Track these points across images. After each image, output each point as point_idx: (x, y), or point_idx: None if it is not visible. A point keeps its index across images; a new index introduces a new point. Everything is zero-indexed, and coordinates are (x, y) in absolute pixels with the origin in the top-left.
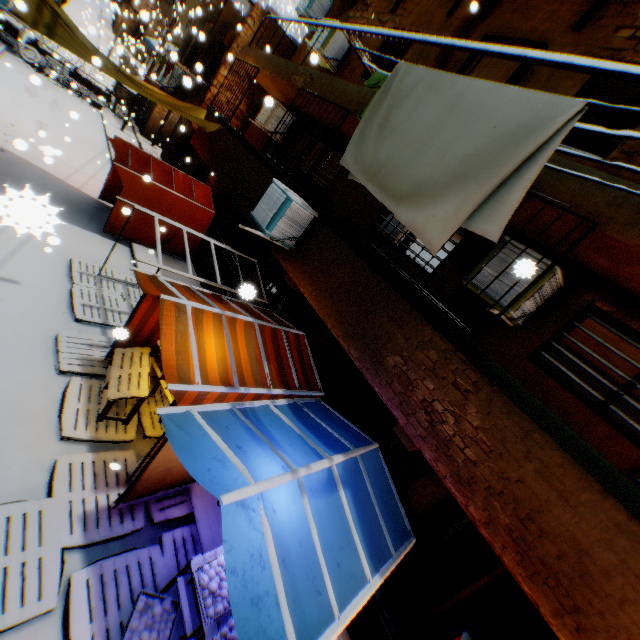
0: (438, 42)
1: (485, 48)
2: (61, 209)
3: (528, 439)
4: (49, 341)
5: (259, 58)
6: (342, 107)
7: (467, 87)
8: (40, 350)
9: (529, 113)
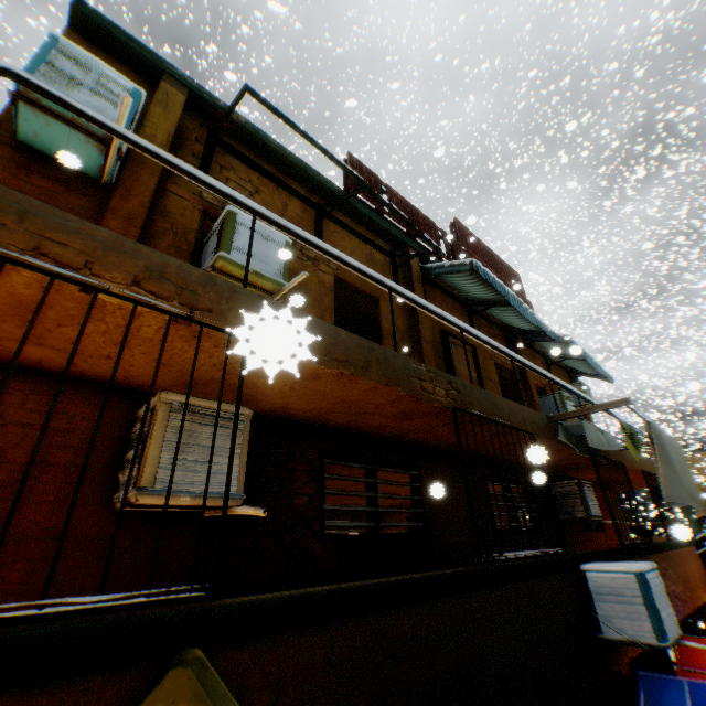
0: (532, 366)
1: (553, 377)
2: None
3: (668, 558)
4: None
5: (188, 281)
6: (525, 430)
7: (665, 436)
8: None
9: (675, 445)
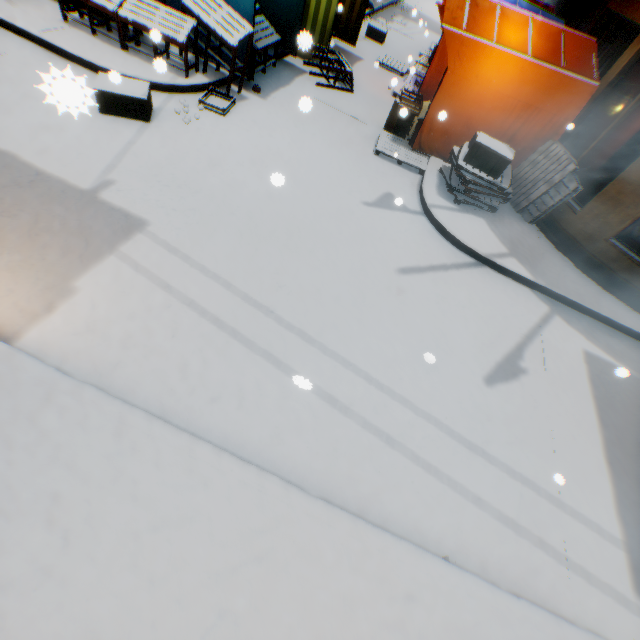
0: None
1: None
2: (436, 32)
3: None
4: (418, 52)
5: None
6: None
7: None
8: (414, 52)
9: None
